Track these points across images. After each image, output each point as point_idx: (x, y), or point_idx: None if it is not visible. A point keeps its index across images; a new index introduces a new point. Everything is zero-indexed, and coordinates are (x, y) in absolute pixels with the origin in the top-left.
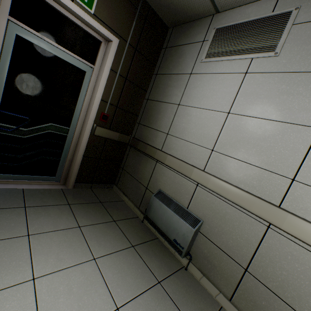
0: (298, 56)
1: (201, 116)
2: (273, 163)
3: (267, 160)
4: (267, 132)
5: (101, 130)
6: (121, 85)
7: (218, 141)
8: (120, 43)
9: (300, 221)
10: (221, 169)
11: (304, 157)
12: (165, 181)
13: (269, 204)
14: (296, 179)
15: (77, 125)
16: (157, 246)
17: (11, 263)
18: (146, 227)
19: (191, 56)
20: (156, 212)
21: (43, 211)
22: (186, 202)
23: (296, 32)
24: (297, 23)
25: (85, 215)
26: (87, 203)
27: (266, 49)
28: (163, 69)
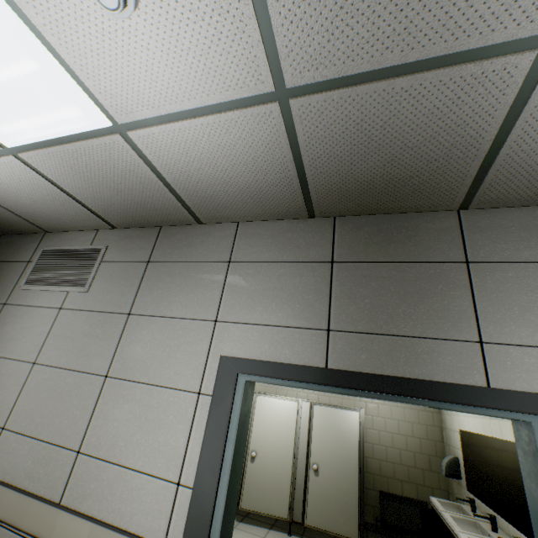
0: (102, 294)
1: (3, 370)
2: (66, 432)
3: (61, 428)
4: (67, 387)
5: None
6: None
7: (15, 409)
8: None
9: (70, 518)
10: (8, 461)
11: (92, 416)
12: None
13: (46, 503)
14: (81, 450)
15: None
16: None
17: None
18: None
19: (12, 279)
20: None
21: None
22: None
23: (104, 269)
24: (106, 261)
25: None
26: None
27: (79, 283)
28: None
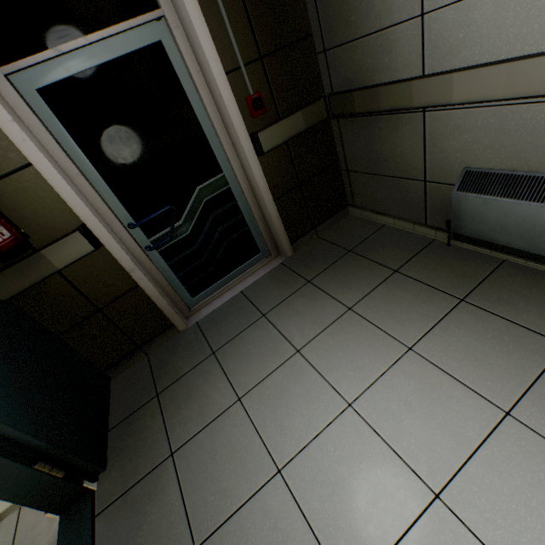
0: None
1: None
2: None
3: None
4: None
5: (268, 135)
6: None
7: None
8: None
9: None
10: None
11: None
12: (471, 143)
13: None
14: None
15: (228, 160)
16: (514, 278)
17: (309, 394)
18: (463, 253)
19: None
20: (479, 221)
21: (287, 310)
22: None
23: None
24: None
25: (342, 286)
26: (331, 266)
27: None
28: None
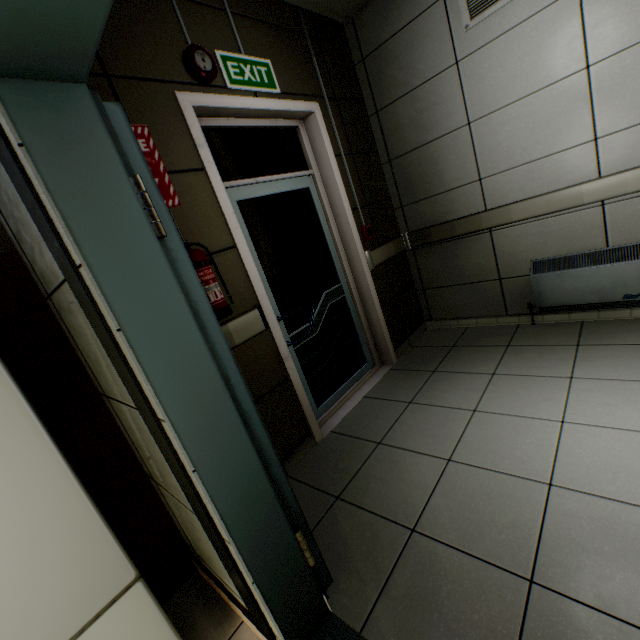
0: None
1: (533, 108)
2: None
3: None
4: None
5: (376, 254)
6: (353, 169)
7: (597, 119)
8: (320, 107)
9: None
10: (635, 152)
11: None
12: (531, 244)
13: None
14: None
15: (344, 273)
16: (599, 327)
17: (518, 430)
18: (548, 325)
19: (434, 37)
20: (557, 291)
21: (432, 392)
22: (599, 241)
23: None
24: None
25: (470, 365)
26: (445, 358)
27: None
28: (384, 96)
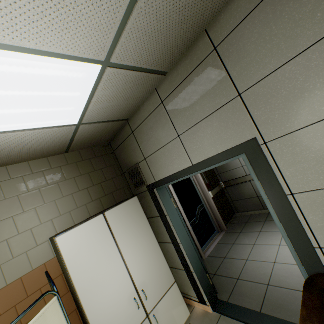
0: None
1: None
2: None
3: None
4: None
5: (212, 192)
6: None
7: None
8: None
9: None
10: None
11: None
12: None
13: None
14: None
15: (203, 199)
16: None
17: (266, 248)
18: None
19: None
20: None
21: (240, 239)
22: None
23: None
24: None
25: (252, 229)
26: (244, 227)
27: None
28: None
